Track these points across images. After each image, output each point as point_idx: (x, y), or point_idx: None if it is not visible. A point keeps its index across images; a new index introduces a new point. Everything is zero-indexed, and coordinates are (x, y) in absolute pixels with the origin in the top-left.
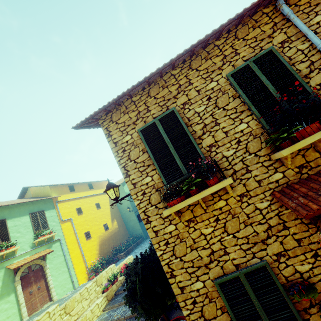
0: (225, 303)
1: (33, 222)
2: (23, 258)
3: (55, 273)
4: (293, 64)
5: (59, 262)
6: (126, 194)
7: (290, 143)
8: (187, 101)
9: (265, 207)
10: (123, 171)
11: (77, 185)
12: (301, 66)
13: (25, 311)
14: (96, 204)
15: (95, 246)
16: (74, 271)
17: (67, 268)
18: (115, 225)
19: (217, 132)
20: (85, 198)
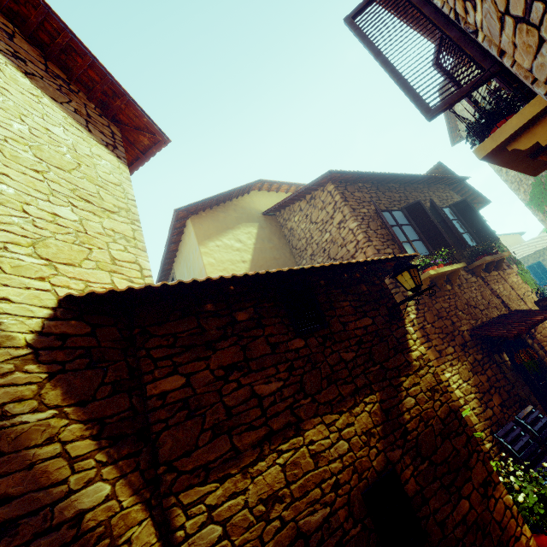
0: None
1: None
2: None
3: None
4: None
5: None
6: None
7: None
8: (543, 259)
9: None
10: None
11: None
12: None
13: None
14: None
15: None
16: None
17: None
18: None
19: None
20: None
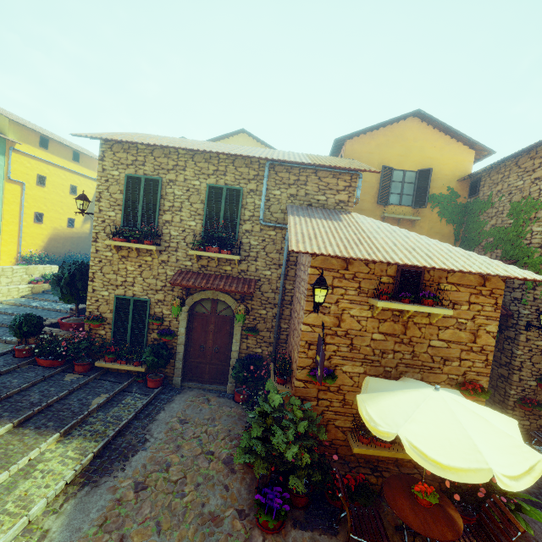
0: (114, 308)
1: None
2: None
3: None
4: (245, 209)
5: None
6: None
7: (202, 250)
8: (174, 181)
9: (170, 275)
10: (97, 195)
11: (55, 144)
12: (247, 213)
13: None
14: (72, 187)
15: (42, 236)
16: None
17: None
18: (85, 228)
19: (177, 216)
20: (59, 168)
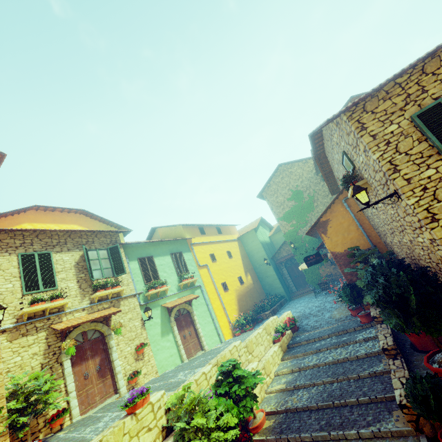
0: None
1: (175, 264)
2: (173, 299)
3: (201, 321)
4: None
5: (204, 311)
6: (260, 242)
7: None
8: None
9: None
10: (388, 166)
11: (206, 228)
12: None
13: (184, 354)
14: (227, 252)
15: (233, 300)
16: (218, 324)
17: (212, 319)
18: (249, 280)
19: None
20: (216, 243)
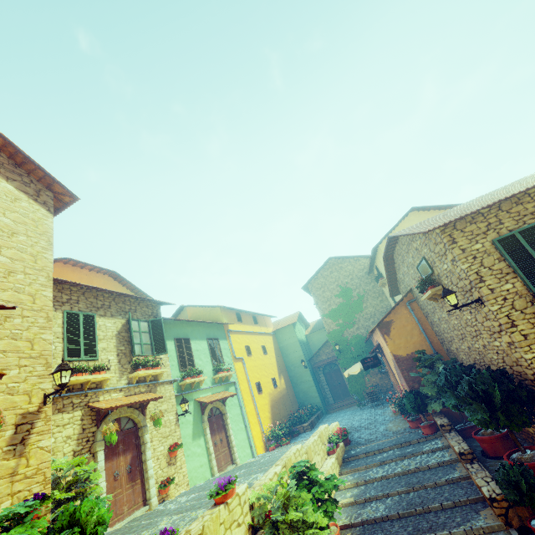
0: None
1: (210, 351)
2: (207, 394)
3: (234, 426)
4: None
5: (237, 414)
6: (298, 340)
7: None
8: None
9: None
10: (475, 276)
11: (243, 315)
12: None
13: (215, 465)
14: (262, 347)
15: (266, 406)
16: (251, 433)
17: (244, 426)
18: (282, 383)
19: None
20: (251, 334)
